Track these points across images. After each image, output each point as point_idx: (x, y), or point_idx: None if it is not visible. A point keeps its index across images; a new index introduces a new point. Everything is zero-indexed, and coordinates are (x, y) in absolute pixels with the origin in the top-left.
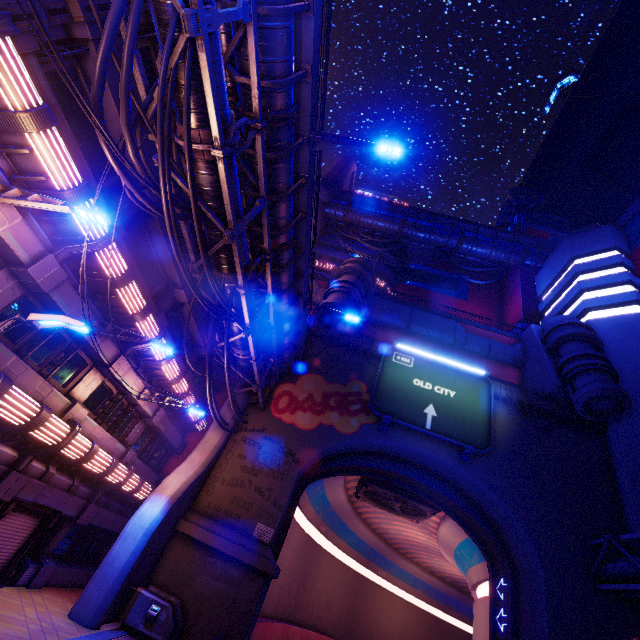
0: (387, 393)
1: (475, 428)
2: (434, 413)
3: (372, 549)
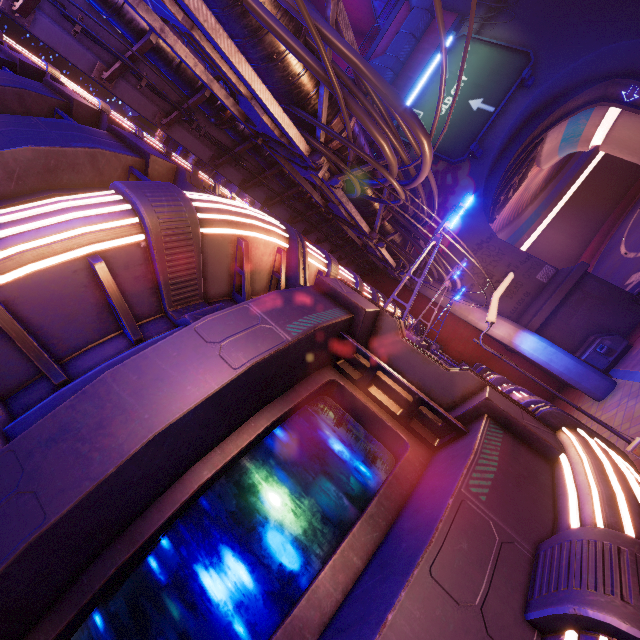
0: (446, 143)
1: (506, 64)
2: (479, 101)
3: (508, 239)
